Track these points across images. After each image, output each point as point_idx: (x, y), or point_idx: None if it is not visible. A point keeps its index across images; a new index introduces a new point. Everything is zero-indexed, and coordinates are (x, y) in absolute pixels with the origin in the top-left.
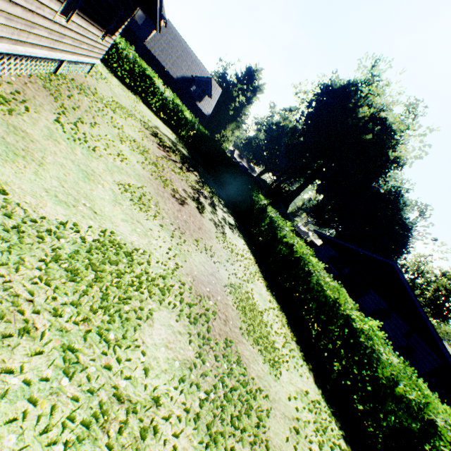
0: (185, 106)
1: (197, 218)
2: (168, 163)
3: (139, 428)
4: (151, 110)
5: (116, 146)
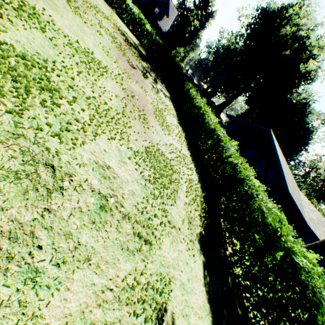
0: (149, 24)
1: (141, 78)
2: (128, 50)
3: (98, 91)
4: (123, 22)
5: (97, 28)
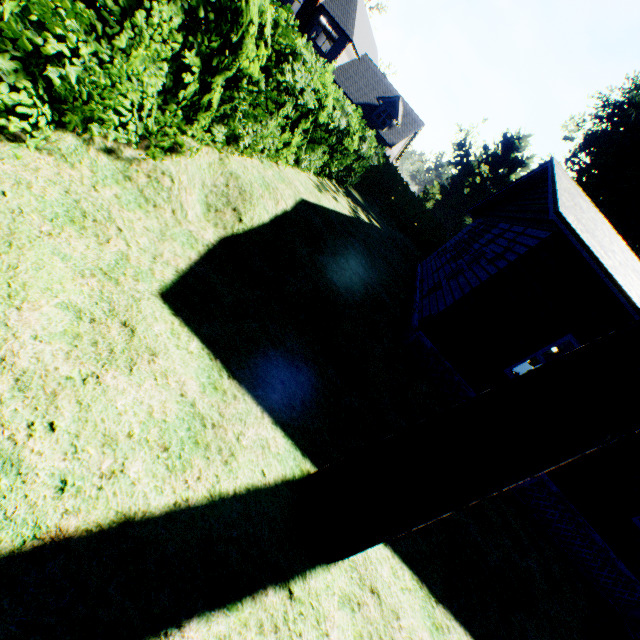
0: None
1: None
2: None
3: None
4: None
5: None
